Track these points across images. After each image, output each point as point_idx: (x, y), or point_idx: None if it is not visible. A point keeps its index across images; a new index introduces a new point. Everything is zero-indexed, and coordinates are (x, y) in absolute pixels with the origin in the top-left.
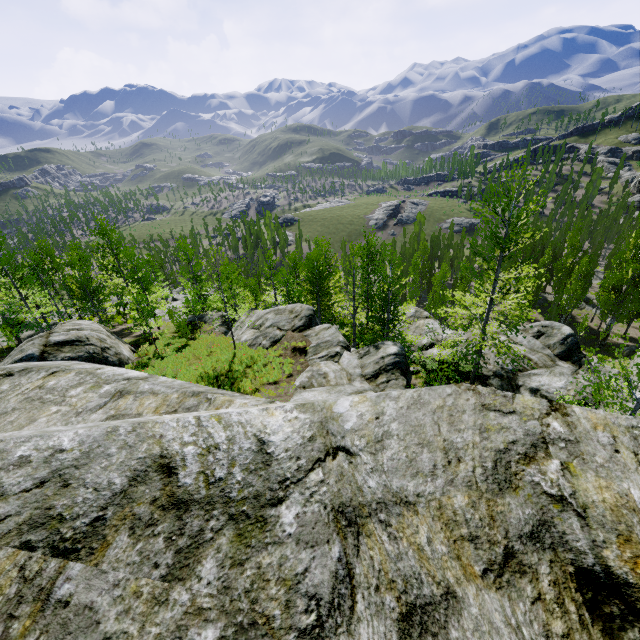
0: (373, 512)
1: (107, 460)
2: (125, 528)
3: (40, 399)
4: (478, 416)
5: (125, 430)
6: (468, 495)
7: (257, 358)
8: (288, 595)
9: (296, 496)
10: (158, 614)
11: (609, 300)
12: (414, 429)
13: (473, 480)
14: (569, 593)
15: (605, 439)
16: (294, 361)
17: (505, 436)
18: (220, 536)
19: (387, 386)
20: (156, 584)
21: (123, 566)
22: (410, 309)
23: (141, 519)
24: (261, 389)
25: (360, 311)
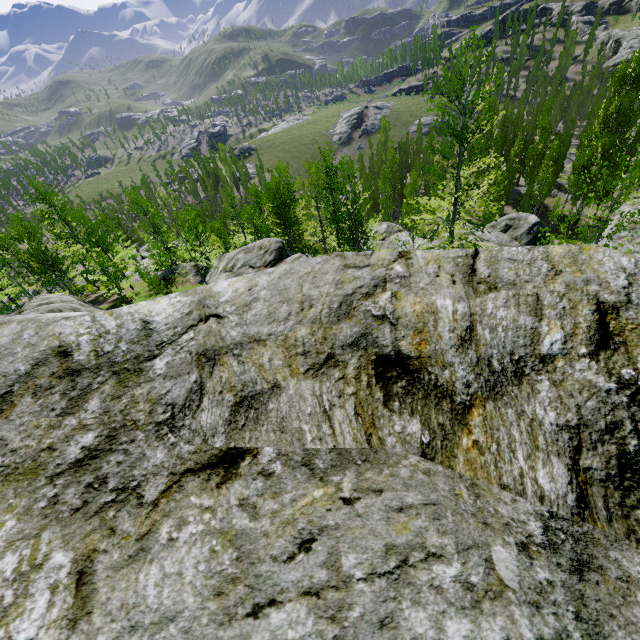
0: (230, 351)
1: (13, 357)
2: (29, 394)
3: None
4: (338, 274)
5: (29, 335)
6: (311, 328)
7: None
8: (152, 407)
9: (169, 351)
10: (52, 433)
11: (579, 182)
12: (280, 292)
13: (318, 318)
14: (366, 371)
15: (432, 270)
16: None
17: (355, 284)
18: (104, 385)
19: None
20: (53, 419)
21: (27, 415)
22: (377, 224)
23: (42, 387)
24: None
25: (329, 235)
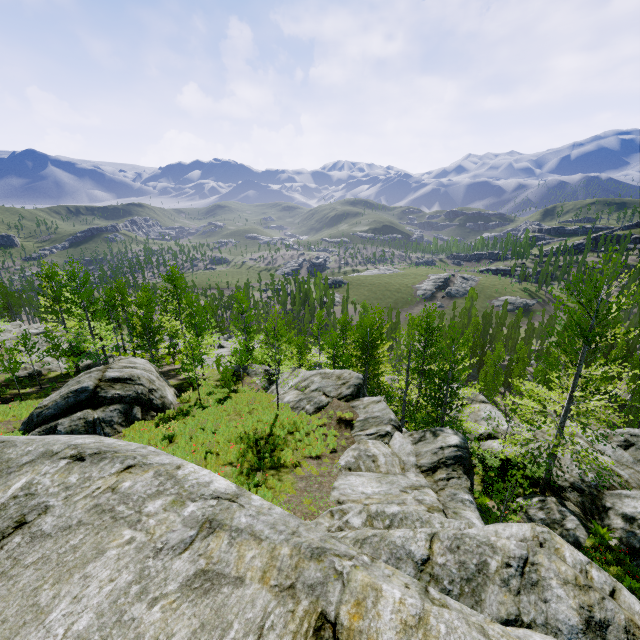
0: None
1: None
2: None
3: (111, 511)
4: None
5: None
6: None
7: (300, 424)
8: None
9: None
10: None
11: None
12: None
13: None
14: None
15: None
16: (339, 434)
17: None
18: None
19: (447, 485)
20: None
21: None
22: (472, 394)
23: None
24: (302, 463)
25: (413, 387)
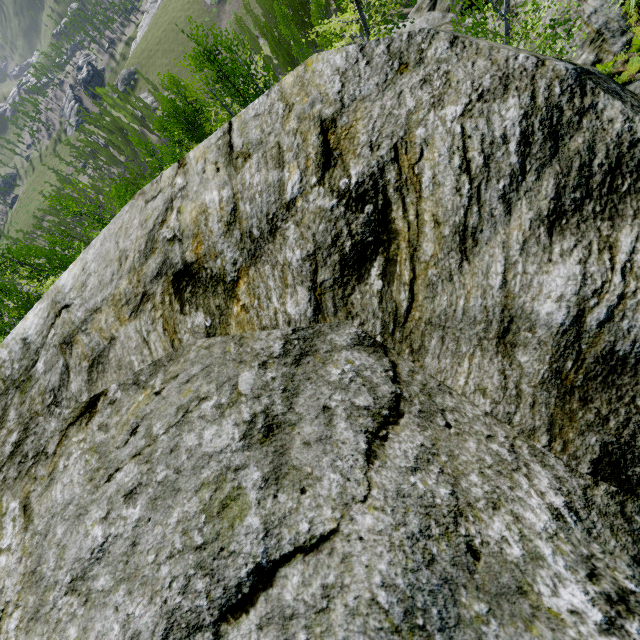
0: (79, 330)
1: None
2: None
3: None
4: (142, 214)
5: None
6: (129, 278)
7: None
8: (43, 397)
9: (43, 353)
10: None
11: None
12: (104, 259)
13: (133, 266)
14: (168, 292)
15: (200, 167)
16: None
17: (154, 217)
18: (14, 399)
19: None
20: None
21: None
22: None
23: None
24: None
25: None
